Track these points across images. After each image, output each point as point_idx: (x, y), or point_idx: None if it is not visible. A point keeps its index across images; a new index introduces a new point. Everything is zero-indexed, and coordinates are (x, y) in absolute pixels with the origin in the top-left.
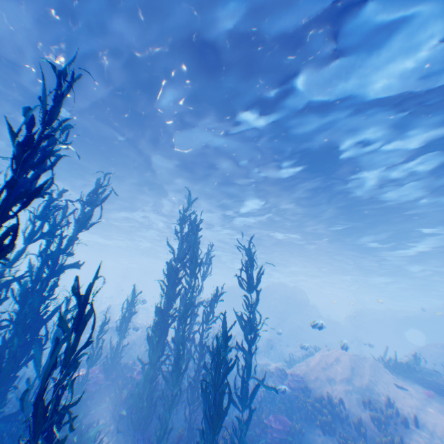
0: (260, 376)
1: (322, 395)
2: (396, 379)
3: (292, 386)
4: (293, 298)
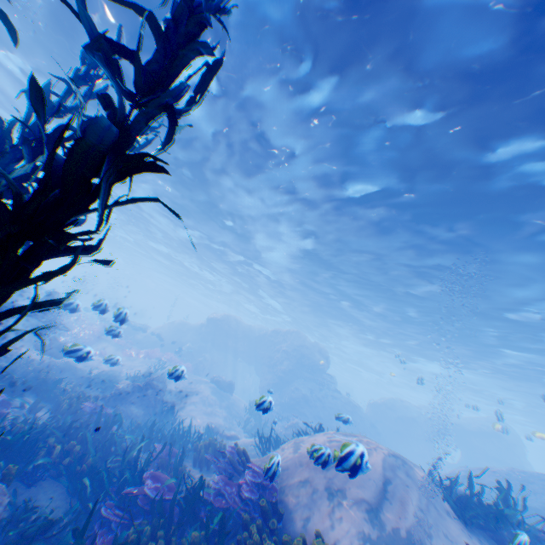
0: (201, 453)
1: (304, 542)
2: (471, 535)
3: (245, 496)
4: (308, 356)
